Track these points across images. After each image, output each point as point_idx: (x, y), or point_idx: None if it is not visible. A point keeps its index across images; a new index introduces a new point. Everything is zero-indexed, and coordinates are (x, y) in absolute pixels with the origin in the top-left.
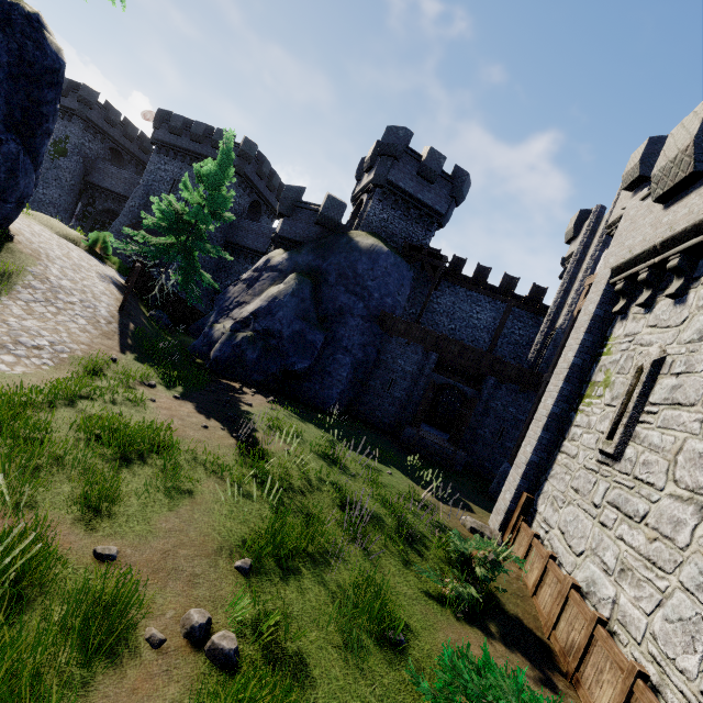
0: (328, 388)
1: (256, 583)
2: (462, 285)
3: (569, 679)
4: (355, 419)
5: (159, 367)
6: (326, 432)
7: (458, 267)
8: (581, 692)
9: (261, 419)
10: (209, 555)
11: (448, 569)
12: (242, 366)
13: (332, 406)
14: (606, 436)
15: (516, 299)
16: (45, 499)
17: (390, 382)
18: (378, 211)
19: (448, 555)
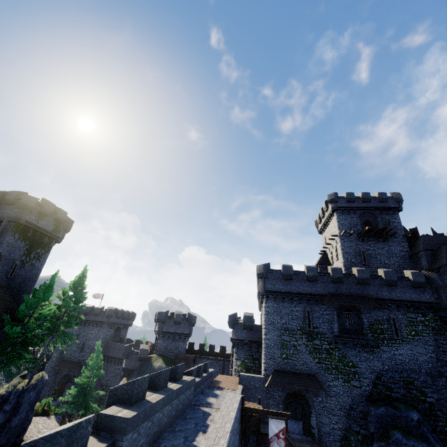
0: None
1: None
2: (204, 358)
3: None
4: None
5: None
6: None
7: (202, 348)
8: None
9: None
10: None
11: None
12: None
13: None
14: None
15: (227, 355)
16: None
17: None
18: (162, 343)
19: None
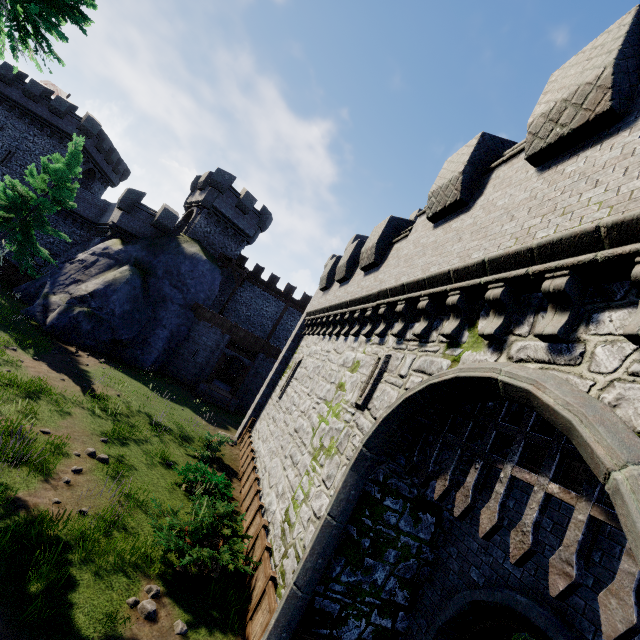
0: (148, 353)
1: (110, 445)
2: (259, 286)
3: (239, 480)
4: (165, 376)
5: (13, 334)
6: (144, 384)
7: (259, 272)
8: (241, 482)
9: (100, 375)
10: (88, 436)
11: (202, 449)
12: (77, 333)
13: (149, 368)
14: (280, 390)
15: (293, 301)
16: (6, 412)
17: (195, 352)
18: (204, 225)
19: (204, 444)
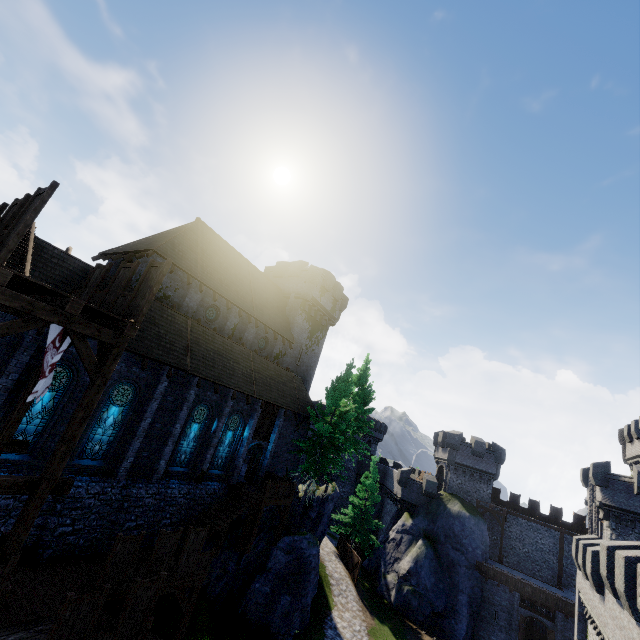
0: (459, 622)
1: None
2: (523, 517)
3: None
4: None
5: (386, 625)
6: None
7: (516, 501)
8: None
9: None
10: None
11: None
12: (411, 610)
13: None
14: None
15: (566, 524)
16: None
17: (494, 613)
18: (455, 479)
19: None
